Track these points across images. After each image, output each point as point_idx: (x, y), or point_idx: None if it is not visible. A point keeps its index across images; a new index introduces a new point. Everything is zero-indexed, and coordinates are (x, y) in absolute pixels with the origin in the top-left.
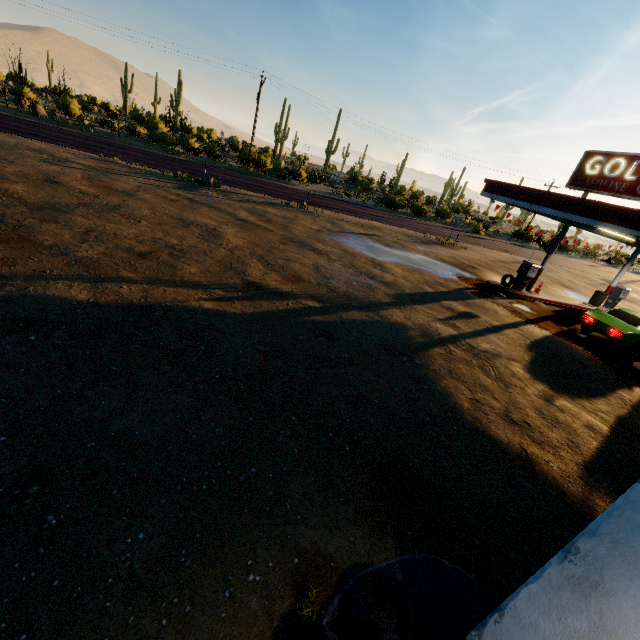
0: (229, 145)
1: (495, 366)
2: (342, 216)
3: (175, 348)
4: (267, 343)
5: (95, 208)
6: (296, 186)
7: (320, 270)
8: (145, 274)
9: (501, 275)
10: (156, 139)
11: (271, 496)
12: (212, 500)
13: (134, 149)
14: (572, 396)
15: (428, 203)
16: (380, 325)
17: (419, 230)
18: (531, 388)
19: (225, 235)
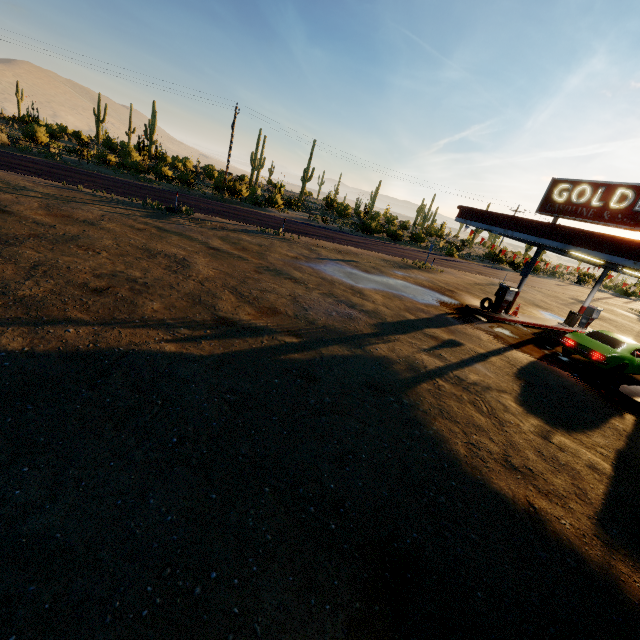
0: (204, 173)
1: (486, 400)
2: (319, 242)
3: (125, 405)
4: (237, 390)
5: (49, 239)
6: (272, 213)
7: (297, 300)
8: (98, 313)
9: (479, 298)
10: (127, 167)
11: (236, 615)
12: (154, 634)
13: (103, 177)
14: (568, 430)
15: (402, 228)
16: (363, 360)
17: (396, 255)
18: (526, 424)
19: (195, 265)
